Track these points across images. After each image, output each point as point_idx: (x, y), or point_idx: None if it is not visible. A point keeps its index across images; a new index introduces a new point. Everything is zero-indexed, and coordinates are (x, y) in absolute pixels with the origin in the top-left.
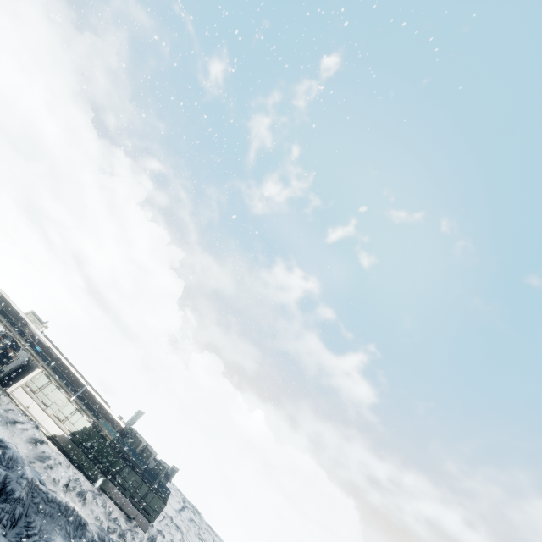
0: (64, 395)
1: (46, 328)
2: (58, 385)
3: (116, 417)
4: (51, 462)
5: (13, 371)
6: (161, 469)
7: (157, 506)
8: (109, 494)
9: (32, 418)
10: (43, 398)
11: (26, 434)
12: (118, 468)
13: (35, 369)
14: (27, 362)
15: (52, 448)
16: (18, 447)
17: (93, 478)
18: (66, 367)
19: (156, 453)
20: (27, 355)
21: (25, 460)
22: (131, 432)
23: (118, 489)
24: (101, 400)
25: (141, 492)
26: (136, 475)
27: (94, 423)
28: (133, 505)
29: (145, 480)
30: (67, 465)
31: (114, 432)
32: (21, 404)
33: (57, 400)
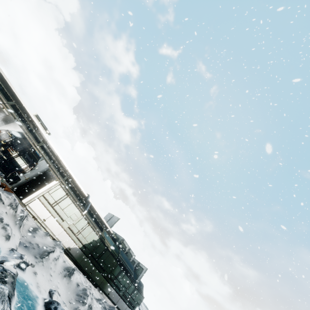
0: (78, 210)
1: (48, 134)
2: (72, 199)
3: (107, 225)
4: (89, 300)
5: (29, 180)
6: (137, 268)
7: (139, 299)
8: (108, 296)
9: (48, 232)
10: (59, 211)
11: (58, 265)
12: (115, 274)
13: (51, 181)
14: (44, 172)
15: (70, 263)
16: (59, 292)
17: (98, 284)
18: (72, 178)
19: (134, 255)
20: (46, 165)
21: (70, 309)
22: (116, 237)
23: (115, 290)
24: (97, 211)
25: (129, 291)
26: (127, 278)
27: (99, 235)
28: (124, 301)
29: (132, 281)
30: (86, 282)
31: (111, 241)
32: (38, 217)
33: (71, 215)
